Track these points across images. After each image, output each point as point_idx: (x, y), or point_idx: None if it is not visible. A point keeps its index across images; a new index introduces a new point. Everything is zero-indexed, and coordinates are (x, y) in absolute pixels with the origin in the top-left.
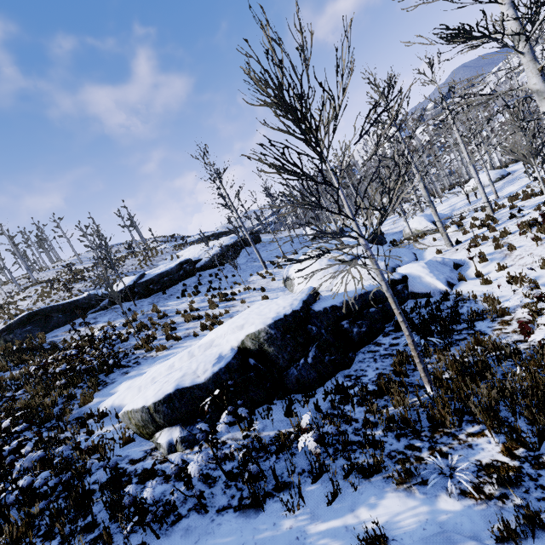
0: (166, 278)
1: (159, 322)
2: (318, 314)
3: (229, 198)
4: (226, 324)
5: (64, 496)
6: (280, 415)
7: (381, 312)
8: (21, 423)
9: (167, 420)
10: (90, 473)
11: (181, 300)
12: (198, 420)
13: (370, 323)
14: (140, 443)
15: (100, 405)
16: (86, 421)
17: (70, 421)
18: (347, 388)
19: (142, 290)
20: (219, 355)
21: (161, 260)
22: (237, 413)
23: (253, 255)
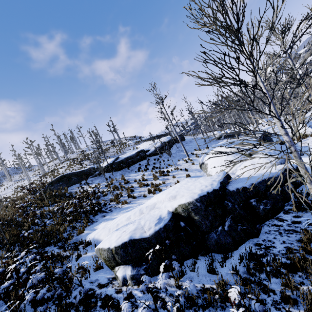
0: (130, 160)
1: (124, 186)
2: (232, 193)
3: (167, 114)
4: (164, 193)
5: (57, 303)
6: (203, 270)
7: (281, 194)
8: (32, 254)
9: (123, 260)
10: (71, 294)
11: (137, 173)
12: (144, 263)
13: (274, 202)
14: (106, 270)
15: (88, 236)
16: (78, 246)
17: (70, 244)
18: (260, 257)
19: (117, 166)
20: (159, 217)
21: (128, 149)
22: (171, 266)
23: (180, 148)
